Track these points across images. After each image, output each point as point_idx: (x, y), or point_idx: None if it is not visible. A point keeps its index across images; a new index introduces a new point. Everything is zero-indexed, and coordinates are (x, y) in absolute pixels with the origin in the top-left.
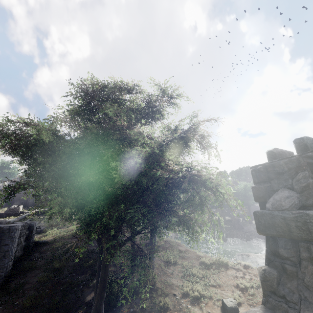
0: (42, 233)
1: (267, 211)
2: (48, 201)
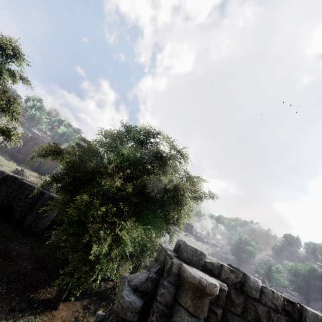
0: None
1: (125, 279)
2: None
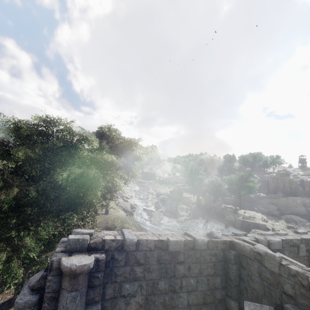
0: None
1: (27, 282)
2: None
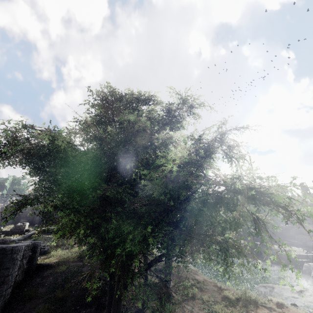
0: (46, 254)
1: None
2: (55, 218)
